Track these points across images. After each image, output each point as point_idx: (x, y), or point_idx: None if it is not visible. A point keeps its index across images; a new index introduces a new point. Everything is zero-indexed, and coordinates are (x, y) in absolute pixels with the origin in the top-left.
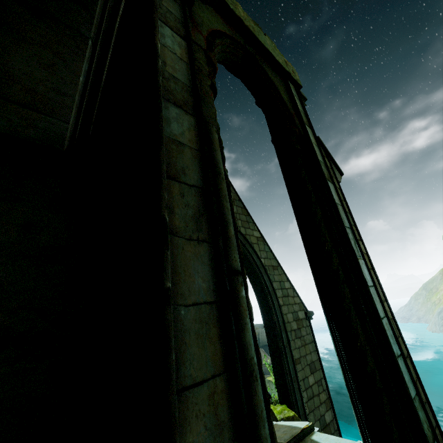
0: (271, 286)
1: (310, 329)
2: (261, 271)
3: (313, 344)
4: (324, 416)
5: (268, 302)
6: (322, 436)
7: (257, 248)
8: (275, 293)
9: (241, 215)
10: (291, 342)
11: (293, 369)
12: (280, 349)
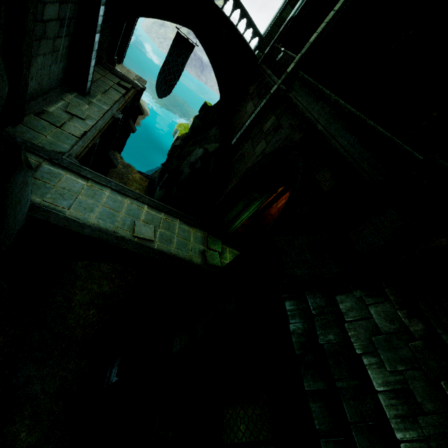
0: None
1: None
2: None
3: None
4: None
5: None
6: None
7: None
8: None
9: None
10: None
11: None
12: None
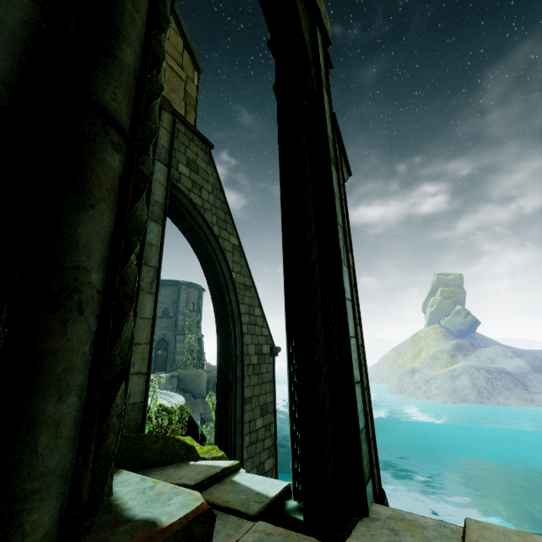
0: (237, 309)
1: (272, 367)
2: (228, 287)
3: (271, 384)
4: (265, 463)
5: (229, 327)
6: (246, 476)
7: (231, 257)
8: (240, 317)
9: (218, 210)
10: (245, 378)
11: (241, 408)
12: (230, 384)
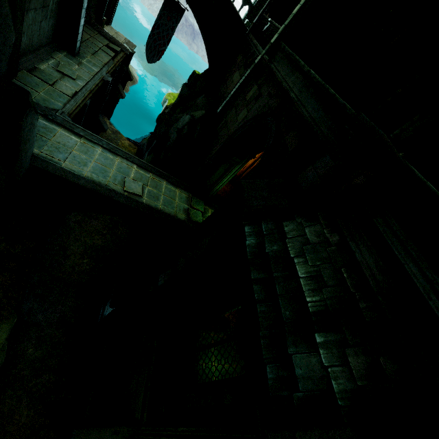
0: None
1: None
2: None
3: None
4: None
5: None
6: None
7: None
8: None
9: None
10: None
11: None
12: None
